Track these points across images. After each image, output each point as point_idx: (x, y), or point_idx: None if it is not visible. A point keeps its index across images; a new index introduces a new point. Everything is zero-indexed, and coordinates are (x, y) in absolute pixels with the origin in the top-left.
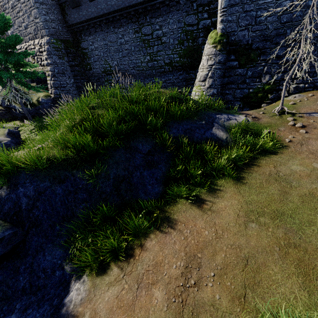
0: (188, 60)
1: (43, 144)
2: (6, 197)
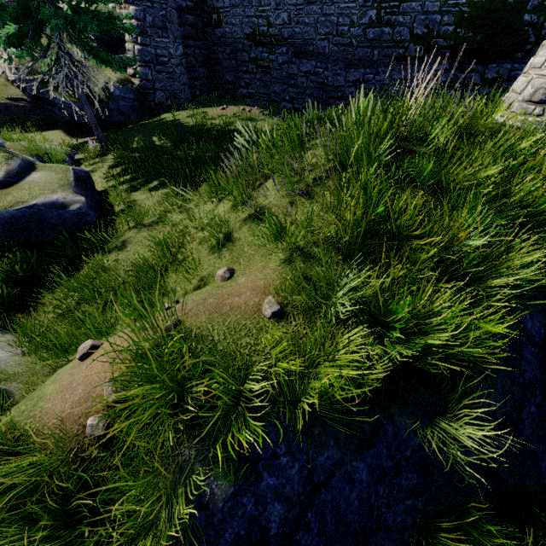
0: (476, 35)
1: (256, 282)
2: (226, 505)
